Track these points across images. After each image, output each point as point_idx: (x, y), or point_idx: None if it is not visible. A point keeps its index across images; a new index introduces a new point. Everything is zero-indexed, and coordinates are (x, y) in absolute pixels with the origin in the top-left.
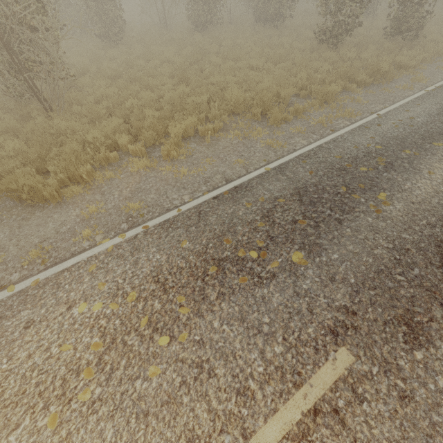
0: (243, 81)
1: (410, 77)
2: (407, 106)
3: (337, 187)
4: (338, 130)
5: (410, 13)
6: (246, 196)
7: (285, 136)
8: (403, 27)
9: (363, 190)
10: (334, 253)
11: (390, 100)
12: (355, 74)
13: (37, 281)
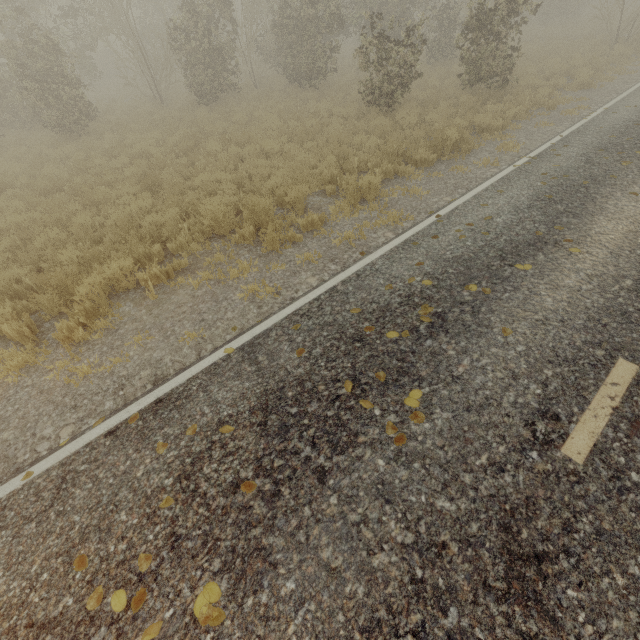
0: (244, 177)
1: (496, 145)
2: (484, 196)
3: (338, 382)
4: (371, 252)
5: (488, 53)
6: (168, 424)
7: (286, 272)
8: (482, 72)
9: (383, 384)
10: (290, 577)
11: (462, 187)
12: (411, 150)
13: None
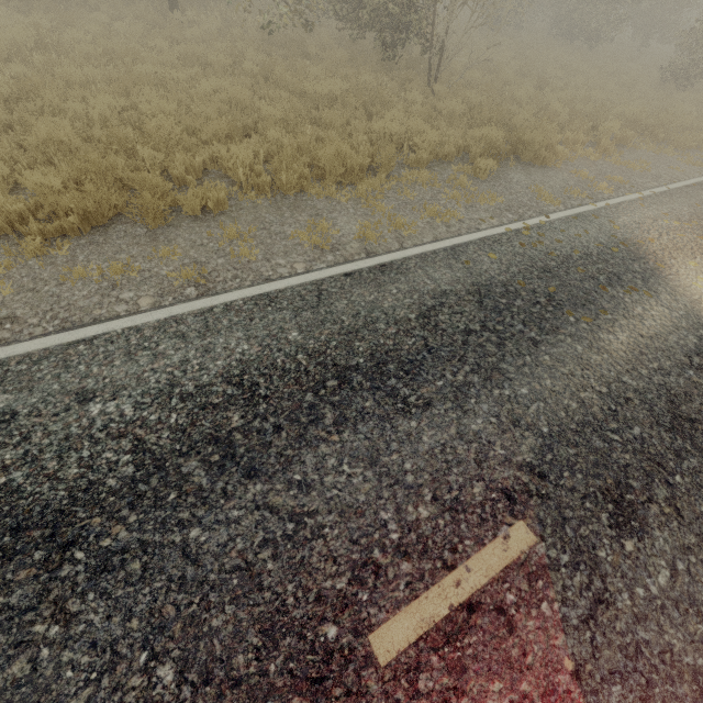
0: (609, 101)
1: None
2: None
3: None
4: None
5: None
6: None
7: (695, 160)
8: None
9: None
10: None
11: None
12: None
13: (608, 204)
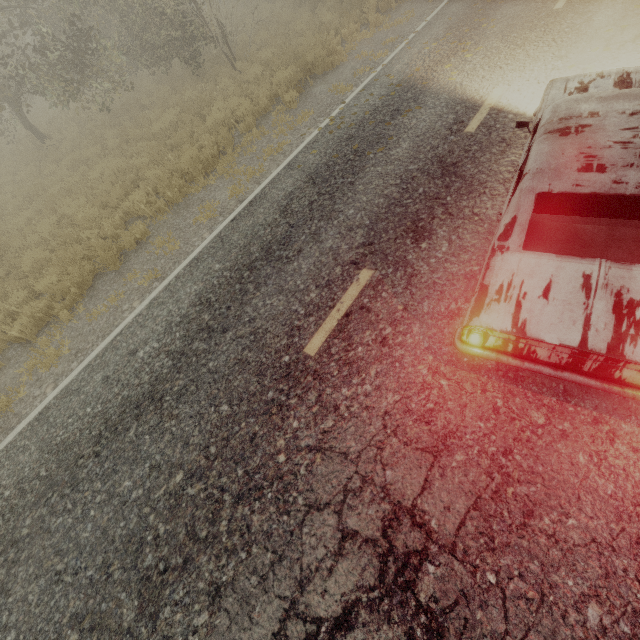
0: None
1: None
2: None
3: None
4: None
5: None
6: None
7: None
8: None
9: None
10: None
11: None
12: None
13: (384, 65)
